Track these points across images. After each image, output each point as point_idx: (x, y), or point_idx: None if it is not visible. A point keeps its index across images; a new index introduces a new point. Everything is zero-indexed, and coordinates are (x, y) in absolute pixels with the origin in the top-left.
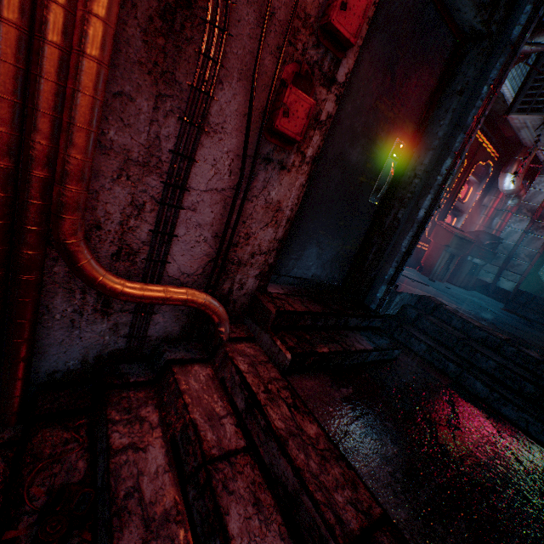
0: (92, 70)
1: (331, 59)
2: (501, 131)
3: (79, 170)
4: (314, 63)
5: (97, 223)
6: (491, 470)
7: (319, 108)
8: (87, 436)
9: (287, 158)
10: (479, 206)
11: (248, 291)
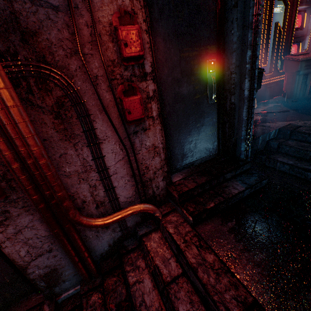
0: (44, 166)
1: (138, 67)
2: None
3: (62, 197)
4: (130, 76)
5: (83, 200)
6: None
7: (146, 92)
8: (122, 277)
9: (144, 124)
10: None
11: (162, 188)
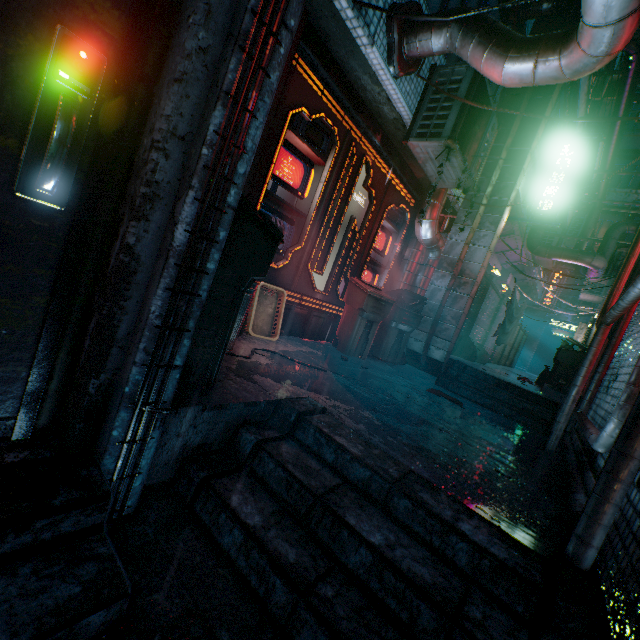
0: None
1: None
2: (412, 170)
3: None
4: None
5: None
6: None
7: None
8: None
9: None
10: (402, 260)
11: None
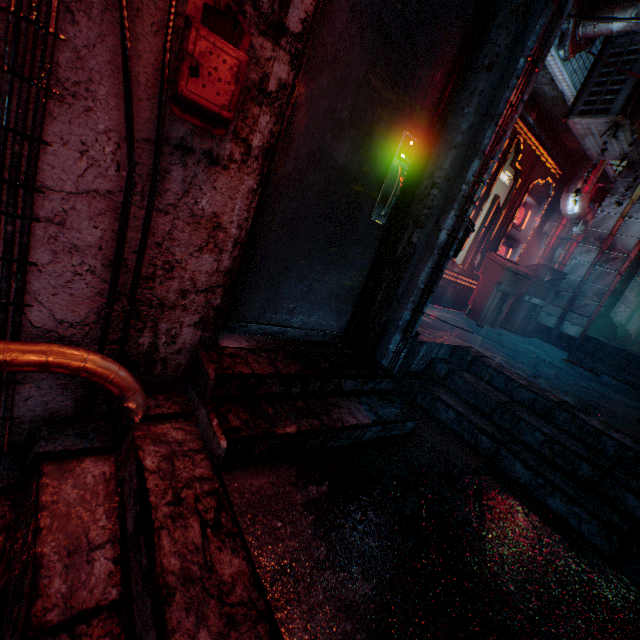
0: None
1: None
2: (563, 141)
3: None
4: None
5: None
6: (518, 605)
7: (263, 71)
8: None
9: (220, 148)
10: (539, 234)
11: (186, 347)
